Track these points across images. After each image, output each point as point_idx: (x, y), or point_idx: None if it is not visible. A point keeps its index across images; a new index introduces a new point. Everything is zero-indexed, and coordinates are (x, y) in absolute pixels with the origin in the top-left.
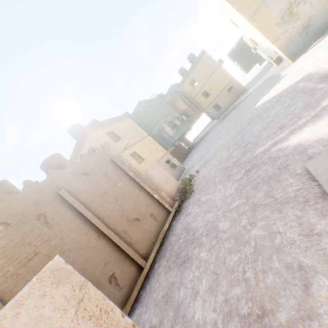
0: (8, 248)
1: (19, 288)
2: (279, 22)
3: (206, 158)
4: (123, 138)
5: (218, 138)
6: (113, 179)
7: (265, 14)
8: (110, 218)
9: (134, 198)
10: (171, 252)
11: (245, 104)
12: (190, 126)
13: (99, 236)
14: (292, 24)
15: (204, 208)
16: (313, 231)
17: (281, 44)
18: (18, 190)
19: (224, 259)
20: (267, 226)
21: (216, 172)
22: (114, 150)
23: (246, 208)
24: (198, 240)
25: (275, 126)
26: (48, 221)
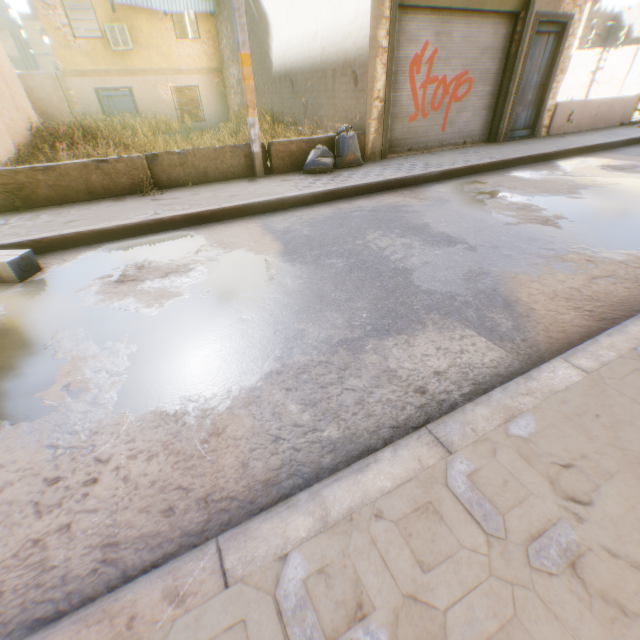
0: None
1: None
2: None
3: None
4: None
5: None
6: None
7: None
8: None
9: None
10: None
11: None
12: None
13: None
14: None
15: None
16: None
17: None
18: None
19: None
20: None
21: None
22: None
23: None
24: None
25: None
26: None
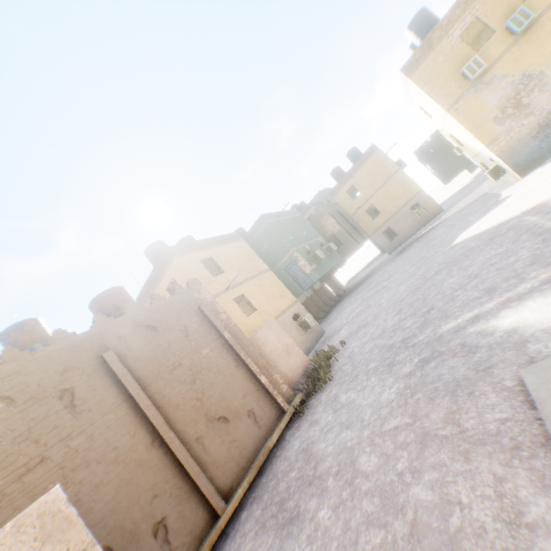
0: (2, 443)
1: (0, 520)
2: (498, 115)
3: (361, 320)
4: (227, 270)
5: (385, 287)
6: (195, 340)
7: (474, 102)
8: (178, 410)
9: (224, 379)
10: (272, 494)
11: (437, 235)
12: (342, 260)
13: (153, 441)
14: (520, 120)
15: (342, 418)
16: (523, 516)
17: (500, 148)
18: (48, 338)
19: (357, 534)
20: (441, 485)
21: (373, 351)
22: (206, 293)
23: (410, 436)
24: (321, 481)
25: (480, 287)
26: (76, 402)
